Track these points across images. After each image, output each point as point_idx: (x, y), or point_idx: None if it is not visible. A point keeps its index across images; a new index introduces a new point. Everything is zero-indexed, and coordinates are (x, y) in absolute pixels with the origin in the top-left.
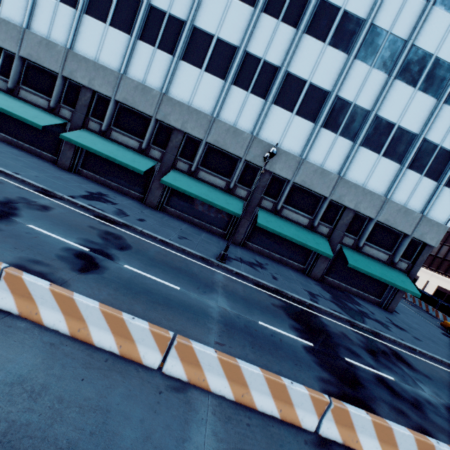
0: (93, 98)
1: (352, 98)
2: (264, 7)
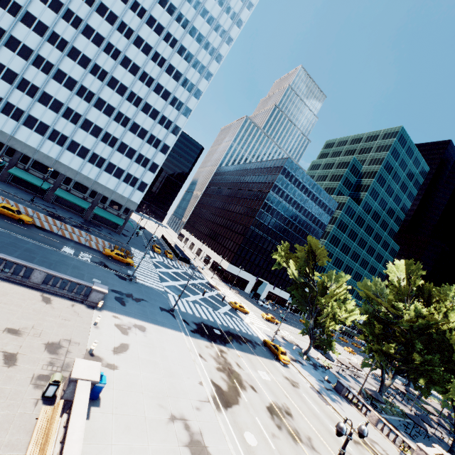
0: None
1: (100, 154)
2: (62, 115)
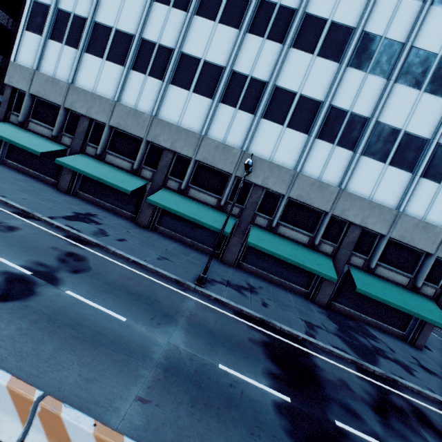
0: (91, 125)
1: (348, 106)
2: (248, 28)
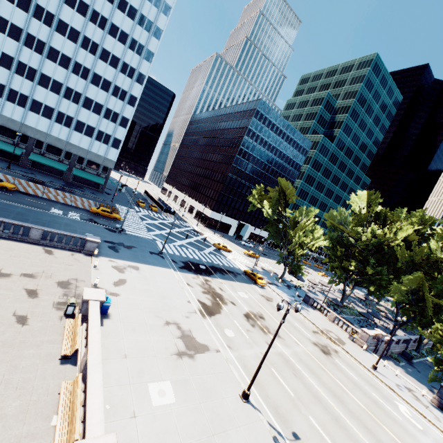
0: None
1: (66, 112)
2: (15, 72)
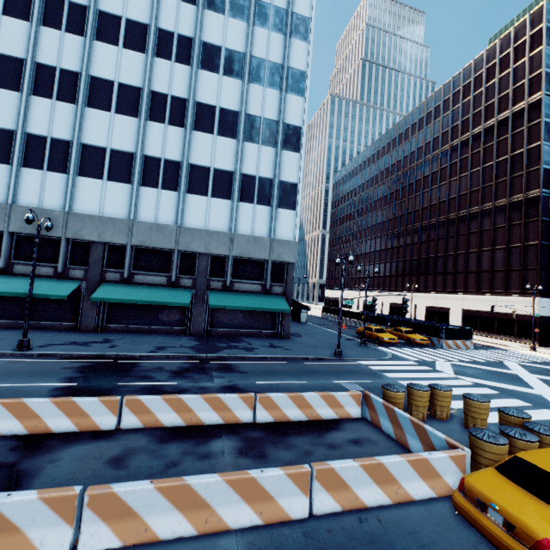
0: None
1: (160, 154)
2: (32, 91)
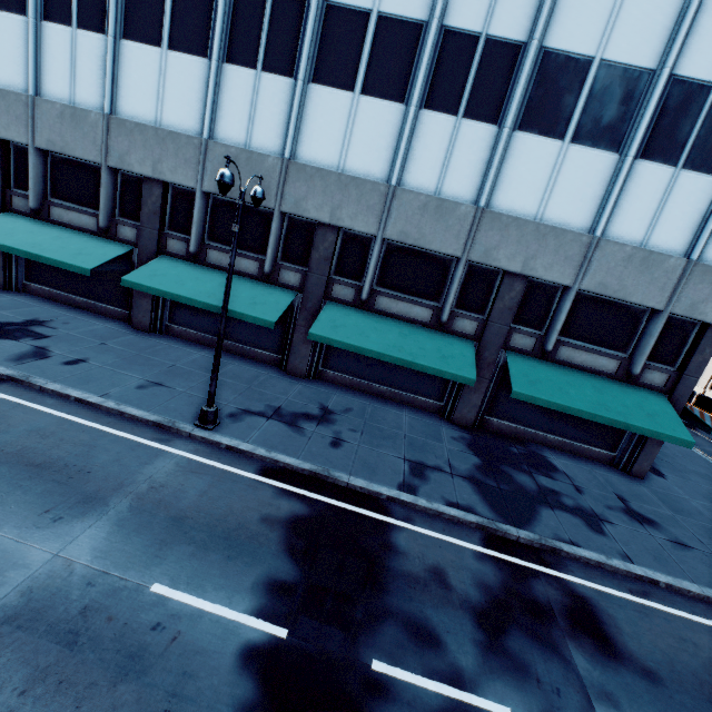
0: (9, 154)
1: (479, 24)
2: None
